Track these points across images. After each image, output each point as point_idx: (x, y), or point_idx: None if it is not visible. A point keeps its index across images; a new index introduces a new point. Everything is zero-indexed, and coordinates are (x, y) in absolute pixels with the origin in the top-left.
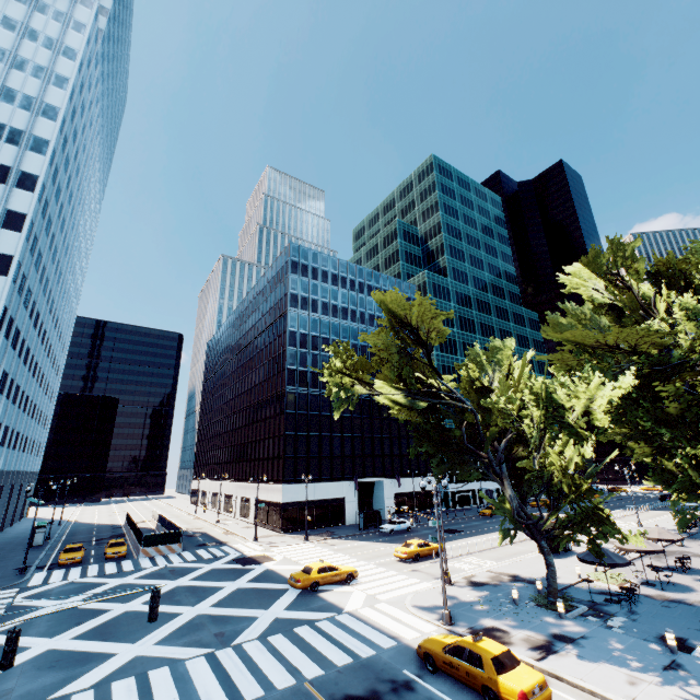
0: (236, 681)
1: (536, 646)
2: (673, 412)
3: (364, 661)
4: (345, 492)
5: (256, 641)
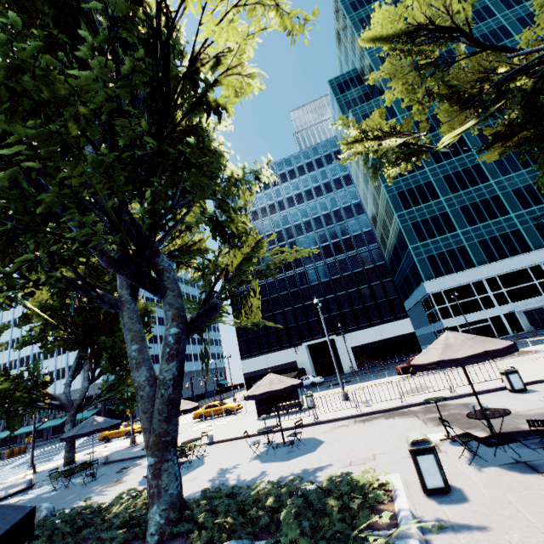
0: None
1: None
2: None
3: None
4: (295, 357)
5: (17, 467)
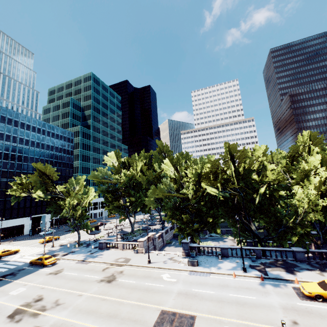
0: None
1: (64, 255)
2: (110, 200)
3: (12, 268)
4: (24, 222)
5: None
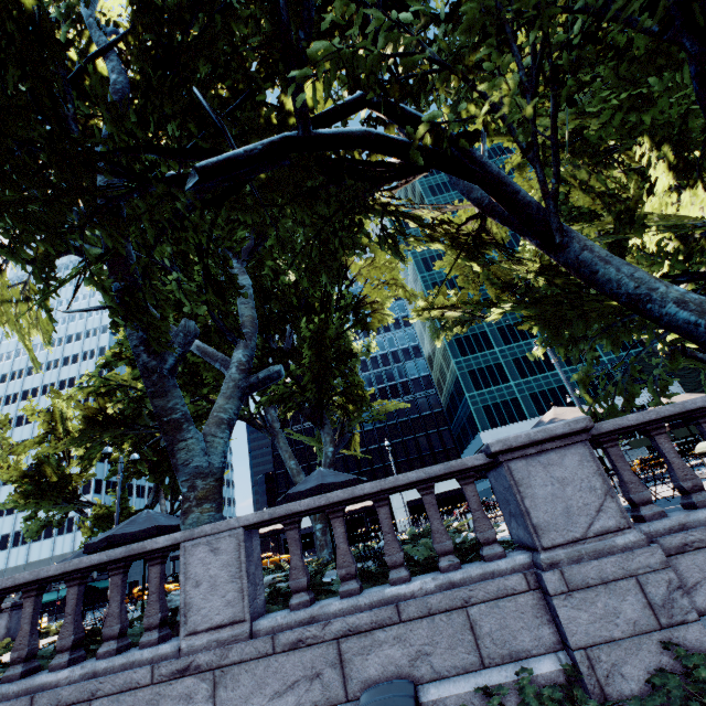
0: None
1: None
2: None
3: None
4: None
5: None
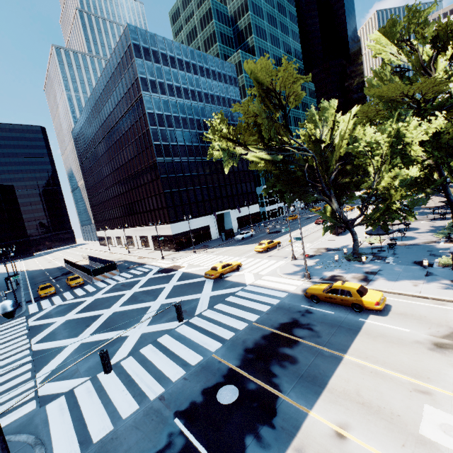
0: (214, 332)
1: (360, 279)
2: (443, 141)
3: (277, 306)
4: (208, 222)
5: (208, 310)
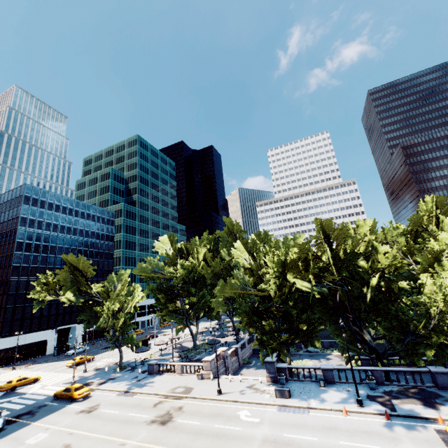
0: None
1: (100, 383)
2: (163, 302)
3: (30, 404)
4: (48, 336)
5: None
